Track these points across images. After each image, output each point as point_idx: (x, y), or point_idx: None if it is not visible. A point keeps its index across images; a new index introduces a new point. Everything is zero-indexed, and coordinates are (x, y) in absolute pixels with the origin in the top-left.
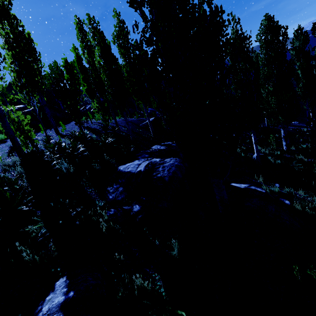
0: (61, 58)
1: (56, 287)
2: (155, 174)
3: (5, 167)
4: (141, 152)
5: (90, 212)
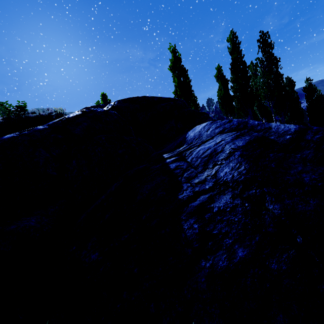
0: None
1: None
2: None
3: None
4: None
5: None
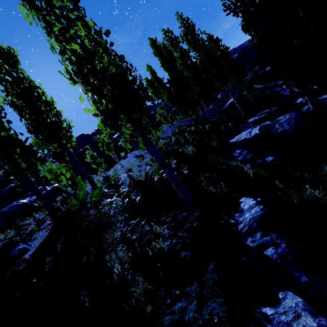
0: (144, 79)
1: (242, 201)
2: (273, 132)
3: (149, 162)
4: (241, 127)
5: (230, 169)
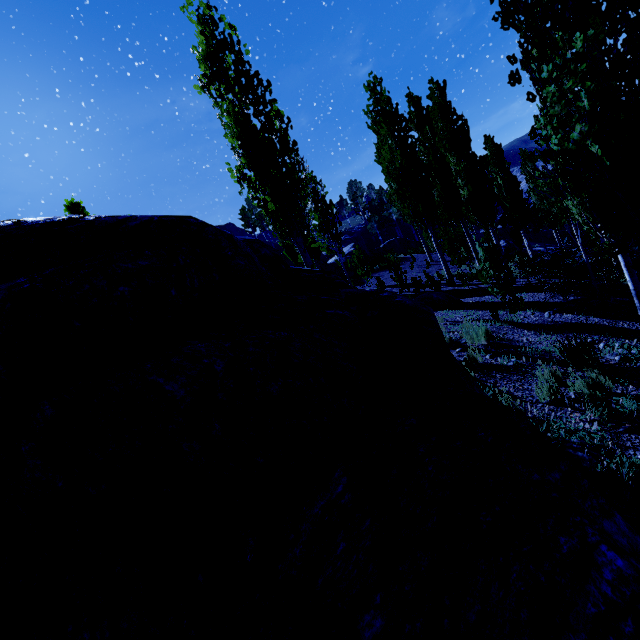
0: None
1: None
2: None
3: None
4: None
5: None
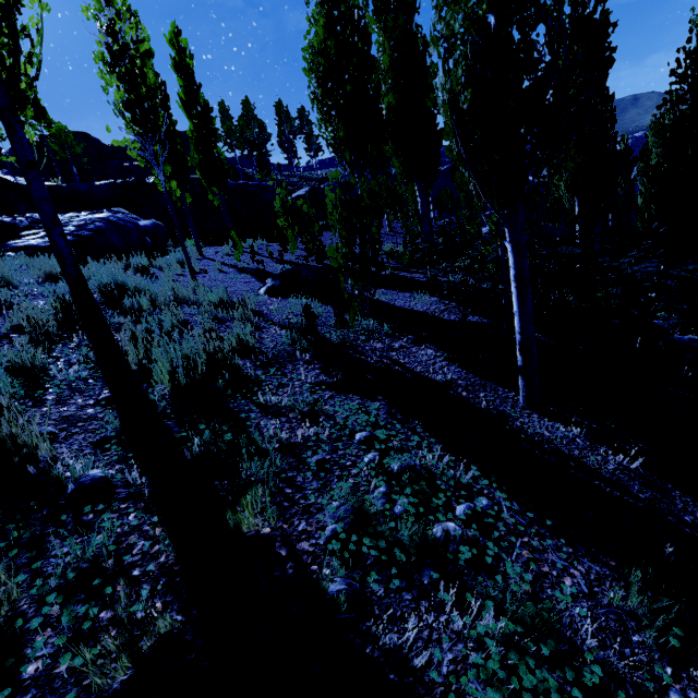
0: None
1: None
2: None
3: None
4: None
5: None
